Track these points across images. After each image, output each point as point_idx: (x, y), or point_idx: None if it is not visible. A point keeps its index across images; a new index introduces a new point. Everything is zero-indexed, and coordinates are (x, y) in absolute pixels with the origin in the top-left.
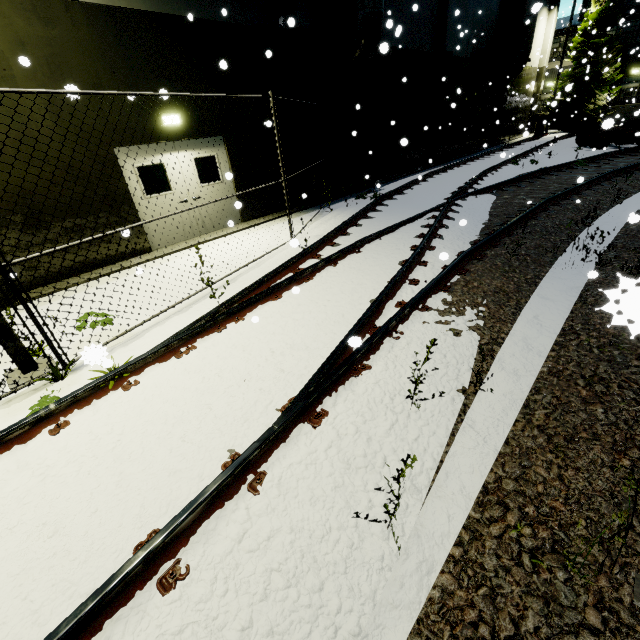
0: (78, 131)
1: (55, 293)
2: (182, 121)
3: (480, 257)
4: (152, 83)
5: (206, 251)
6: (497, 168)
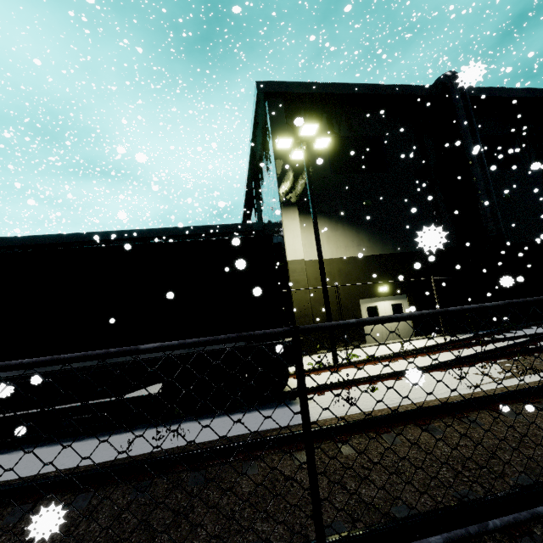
0: (349, 294)
1: (329, 352)
2: (387, 289)
3: None
4: (377, 276)
5: (394, 345)
6: None
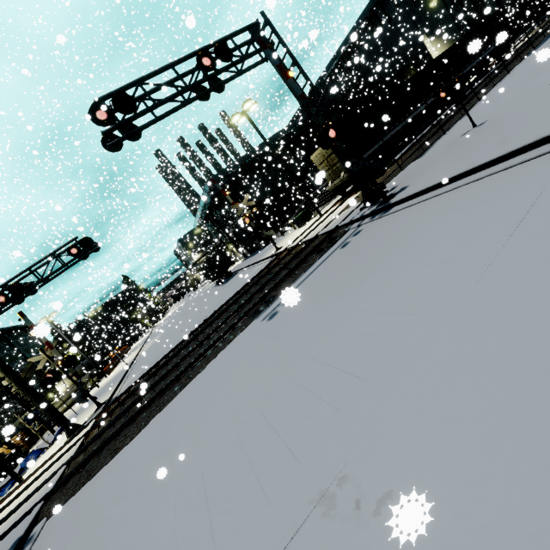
0: None
1: None
2: None
3: (541, 24)
4: None
5: None
6: (544, 17)
